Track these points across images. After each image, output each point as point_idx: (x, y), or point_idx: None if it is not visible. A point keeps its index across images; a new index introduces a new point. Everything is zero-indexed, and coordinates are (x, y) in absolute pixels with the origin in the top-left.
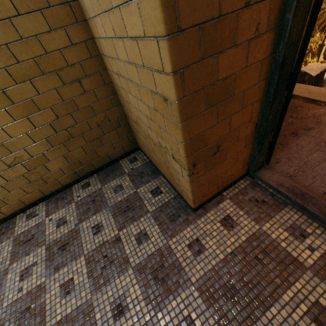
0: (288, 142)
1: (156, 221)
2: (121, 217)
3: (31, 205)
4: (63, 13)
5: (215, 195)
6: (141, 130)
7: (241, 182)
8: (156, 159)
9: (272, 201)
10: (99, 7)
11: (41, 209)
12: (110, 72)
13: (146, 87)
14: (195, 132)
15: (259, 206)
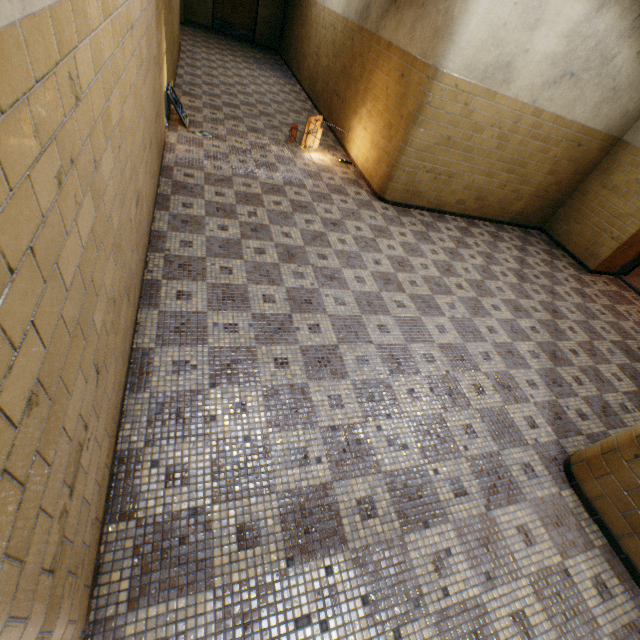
0: (633, 276)
1: (569, 266)
2: (548, 255)
3: (483, 219)
4: (605, 148)
5: (599, 272)
6: (581, 219)
7: (609, 276)
8: (575, 239)
9: (624, 288)
10: (636, 167)
11: (489, 225)
12: (591, 181)
13: (633, 205)
14: (639, 231)
15: (618, 286)
